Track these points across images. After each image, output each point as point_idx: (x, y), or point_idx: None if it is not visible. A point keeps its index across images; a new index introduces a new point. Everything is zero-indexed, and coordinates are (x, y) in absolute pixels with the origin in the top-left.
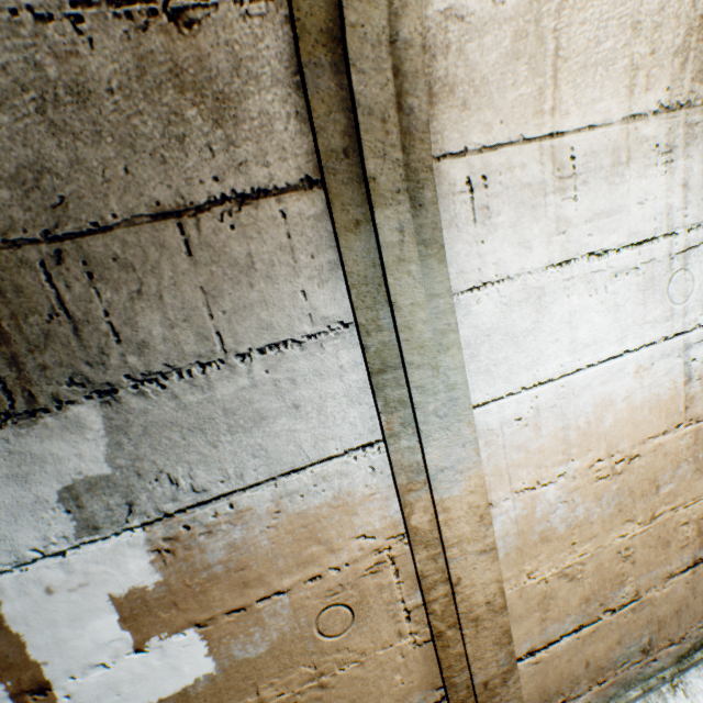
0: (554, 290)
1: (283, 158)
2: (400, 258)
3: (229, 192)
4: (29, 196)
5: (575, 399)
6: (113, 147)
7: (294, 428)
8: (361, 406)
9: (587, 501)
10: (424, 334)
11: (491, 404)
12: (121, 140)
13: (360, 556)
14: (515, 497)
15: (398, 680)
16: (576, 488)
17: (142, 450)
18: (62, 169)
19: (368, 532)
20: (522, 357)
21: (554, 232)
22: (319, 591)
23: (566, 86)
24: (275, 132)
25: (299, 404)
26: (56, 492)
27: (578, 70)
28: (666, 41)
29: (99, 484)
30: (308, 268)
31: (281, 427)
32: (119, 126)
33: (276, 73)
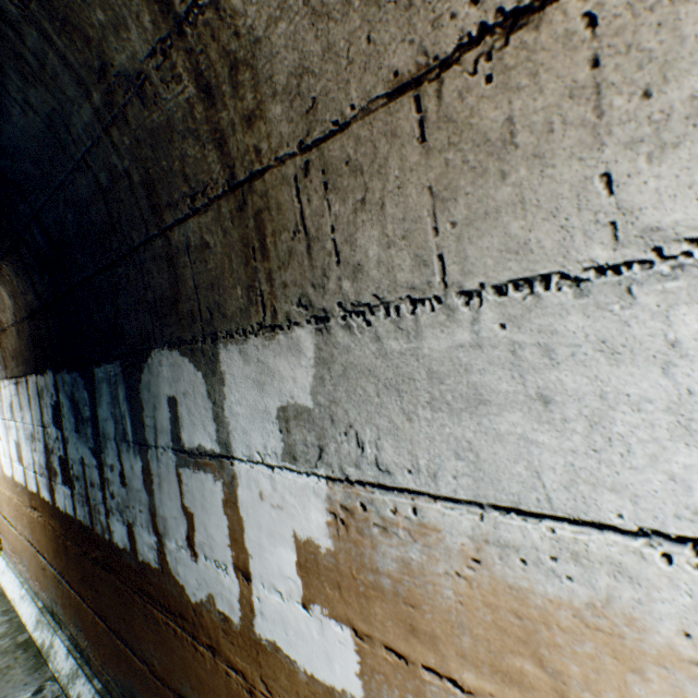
0: None
1: None
2: None
3: (491, 17)
4: (292, 106)
5: None
6: (359, 13)
7: (532, 438)
8: None
9: None
10: None
11: None
12: None
13: None
14: None
15: None
16: None
17: (338, 394)
18: (315, 65)
19: None
20: None
21: None
22: None
23: None
24: None
25: (550, 397)
26: (276, 408)
27: None
28: None
29: (302, 415)
30: (627, 123)
31: (508, 427)
32: None
33: None
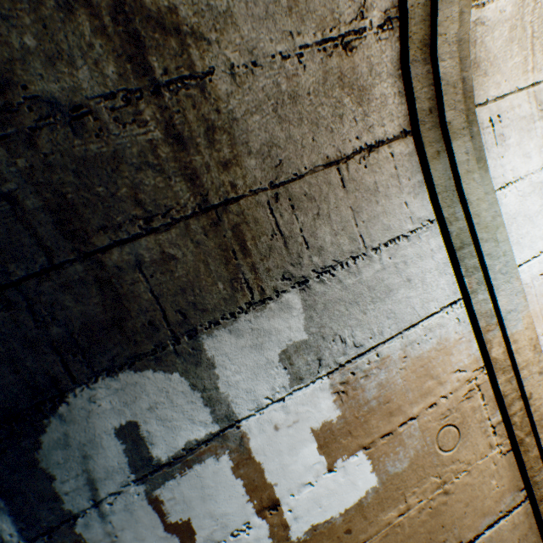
0: None
1: (391, 120)
2: (467, 171)
3: (363, 145)
4: (264, 162)
5: None
6: (307, 127)
7: (409, 296)
8: (446, 276)
9: None
10: (486, 218)
11: (523, 266)
12: (311, 121)
13: (458, 386)
14: None
15: (493, 485)
16: None
17: (323, 321)
18: (281, 143)
19: (460, 367)
20: (536, 231)
21: (542, 145)
22: (435, 415)
23: (538, 54)
24: (387, 105)
25: (409, 279)
26: (277, 355)
27: None
28: None
29: (301, 347)
30: (406, 187)
31: (401, 296)
32: (310, 114)
33: (388, 70)
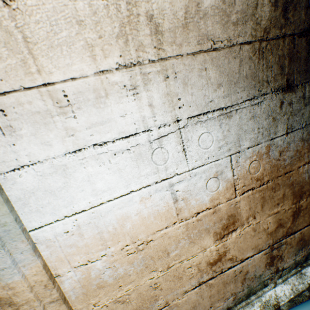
0: (74, 165)
1: None
2: None
3: None
4: None
5: (103, 218)
6: None
7: None
8: None
9: (124, 265)
10: None
11: (46, 227)
12: None
13: None
14: (75, 269)
15: None
16: (115, 260)
17: None
18: None
19: None
20: (61, 201)
21: (66, 135)
22: None
23: (43, 57)
24: None
25: None
26: None
27: (48, 49)
28: (108, 30)
29: None
30: None
31: None
32: None
33: None
